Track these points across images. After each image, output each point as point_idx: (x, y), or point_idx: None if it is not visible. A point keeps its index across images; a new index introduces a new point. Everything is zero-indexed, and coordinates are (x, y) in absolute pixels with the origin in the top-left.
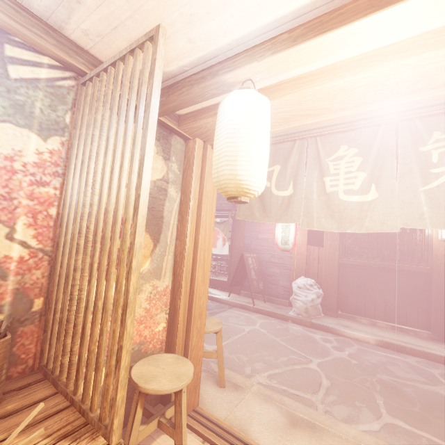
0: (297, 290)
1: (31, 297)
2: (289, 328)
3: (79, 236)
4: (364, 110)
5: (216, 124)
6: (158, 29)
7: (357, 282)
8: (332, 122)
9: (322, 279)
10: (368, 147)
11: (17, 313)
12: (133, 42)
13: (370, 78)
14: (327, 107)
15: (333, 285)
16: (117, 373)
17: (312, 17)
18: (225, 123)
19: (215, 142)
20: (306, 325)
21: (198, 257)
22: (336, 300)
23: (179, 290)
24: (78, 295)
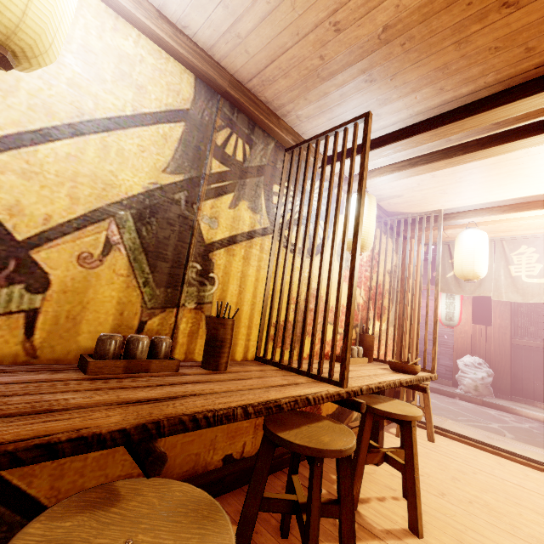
0: (464, 368)
1: (363, 323)
2: (458, 403)
3: (390, 295)
4: (540, 232)
5: (457, 244)
6: (441, 211)
7: (534, 365)
8: (517, 235)
9: (492, 359)
10: (543, 248)
11: (360, 329)
12: (422, 212)
13: (543, 221)
14: (514, 229)
15: (505, 366)
16: (434, 348)
17: (512, 201)
18: (465, 245)
19: (457, 253)
20: (476, 402)
21: (415, 316)
22: (509, 382)
23: (404, 336)
24: (395, 321)
